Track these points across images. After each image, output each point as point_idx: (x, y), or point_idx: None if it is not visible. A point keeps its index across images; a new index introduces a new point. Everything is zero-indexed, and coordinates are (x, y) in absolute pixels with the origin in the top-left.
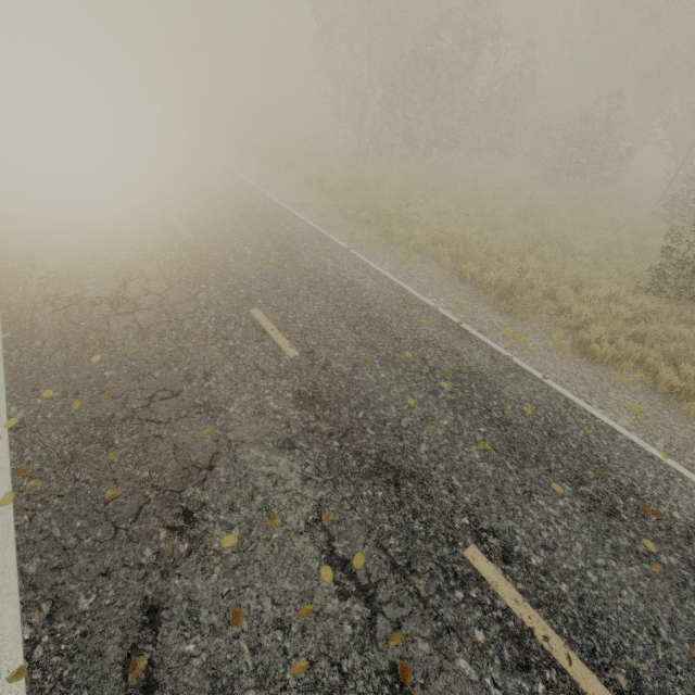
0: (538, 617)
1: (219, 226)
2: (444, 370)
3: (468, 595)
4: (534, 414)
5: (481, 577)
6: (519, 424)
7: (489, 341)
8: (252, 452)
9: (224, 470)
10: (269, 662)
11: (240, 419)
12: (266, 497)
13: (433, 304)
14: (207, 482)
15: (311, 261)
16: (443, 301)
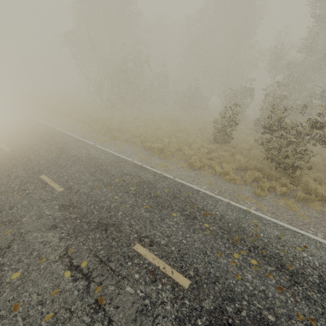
0: (161, 261)
1: (27, 144)
2: (132, 183)
3: (133, 262)
4: (169, 191)
5: (140, 254)
6: (162, 196)
7: (153, 169)
8: (33, 234)
9: (16, 246)
10: (33, 321)
11: (28, 222)
12: (39, 252)
13: (131, 160)
14: (6, 254)
15: (75, 151)
16: (137, 158)
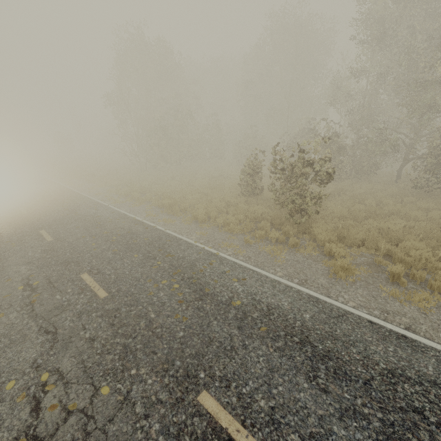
0: (96, 283)
1: (44, 207)
2: (118, 234)
3: (73, 283)
4: (148, 240)
5: (82, 279)
6: (138, 243)
7: (151, 223)
8: (12, 267)
9: None
10: None
11: (12, 260)
12: (10, 276)
13: (135, 216)
14: None
15: (84, 212)
16: (144, 215)
